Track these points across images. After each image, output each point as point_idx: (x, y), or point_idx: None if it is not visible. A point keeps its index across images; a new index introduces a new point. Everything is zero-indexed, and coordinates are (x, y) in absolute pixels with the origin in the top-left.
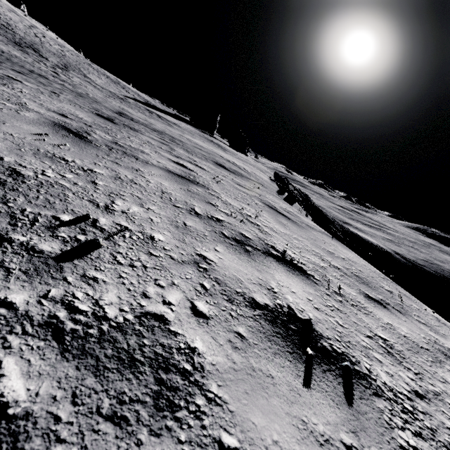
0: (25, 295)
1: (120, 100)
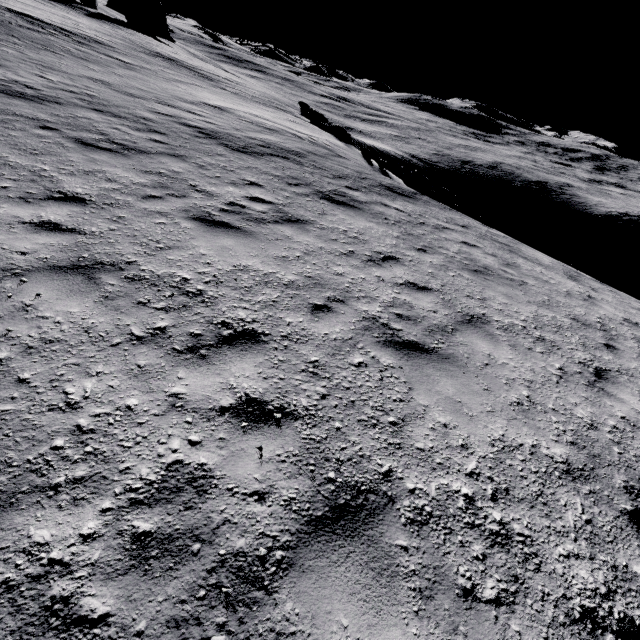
0: (631, 340)
1: (3, 30)
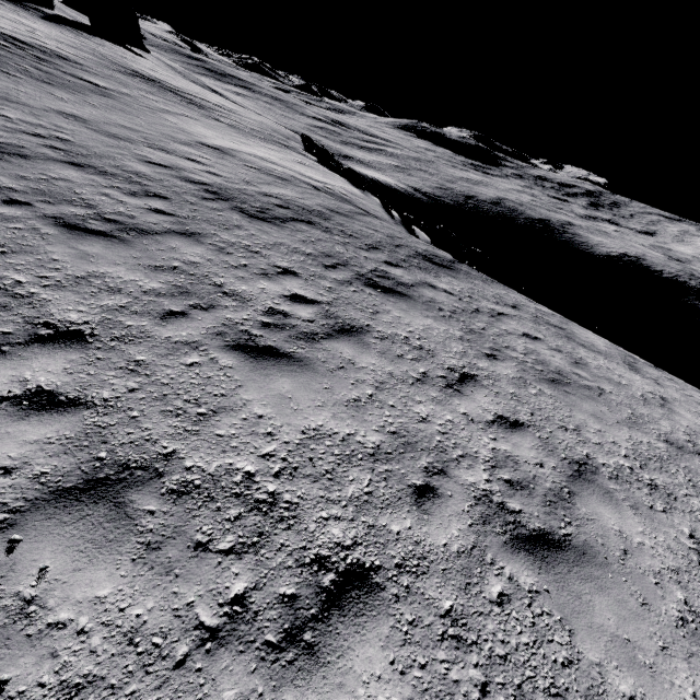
0: None
1: None
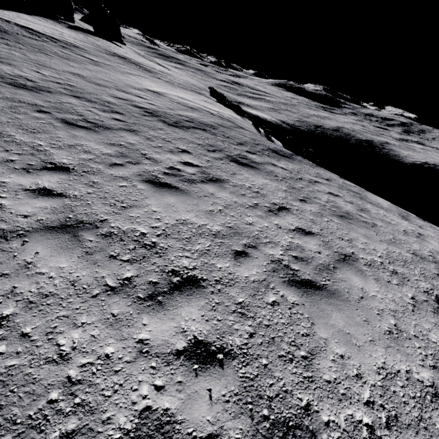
0: None
1: (12, 39)
